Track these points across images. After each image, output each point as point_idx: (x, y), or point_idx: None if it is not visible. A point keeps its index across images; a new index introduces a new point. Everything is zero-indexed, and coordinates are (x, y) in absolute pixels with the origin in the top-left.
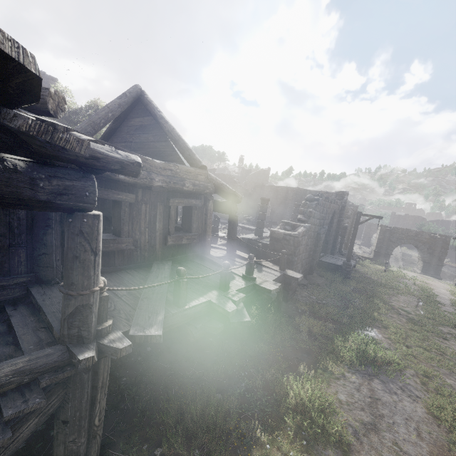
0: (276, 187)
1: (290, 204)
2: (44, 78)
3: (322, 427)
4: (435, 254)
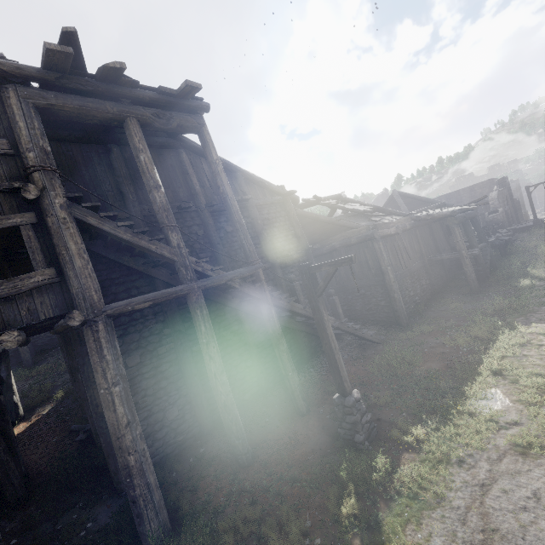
0: None
1: None
2: None
3: None
4: None
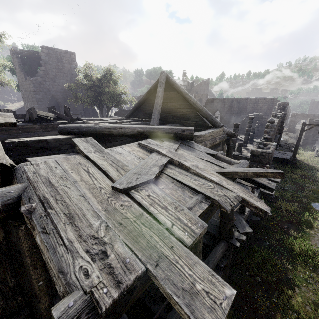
0: (223, 99)
1: (235, 111)
2: (68, 54)
3: (316, 261)
4: None
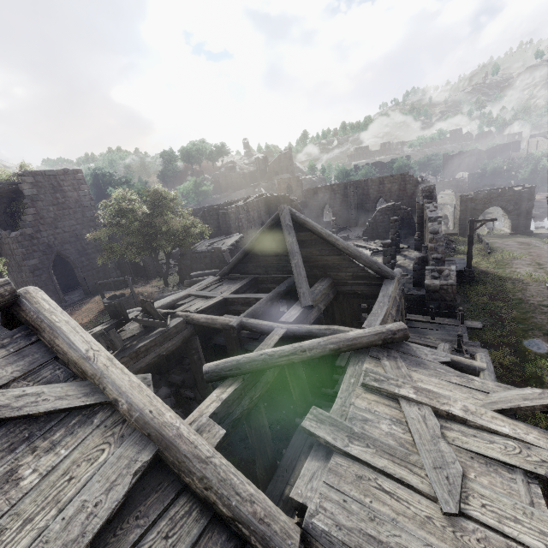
0: (330, 186)
1: (353, 201)
2: (69, 175)
3: None
4: (522, 208)
